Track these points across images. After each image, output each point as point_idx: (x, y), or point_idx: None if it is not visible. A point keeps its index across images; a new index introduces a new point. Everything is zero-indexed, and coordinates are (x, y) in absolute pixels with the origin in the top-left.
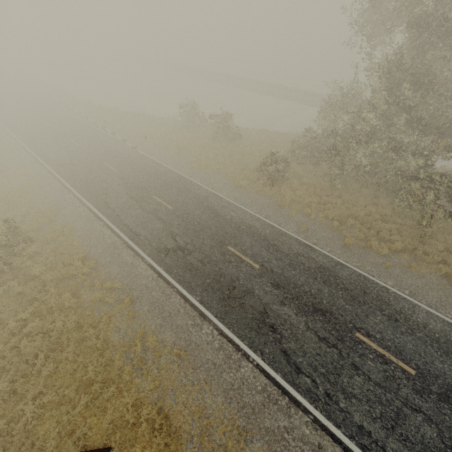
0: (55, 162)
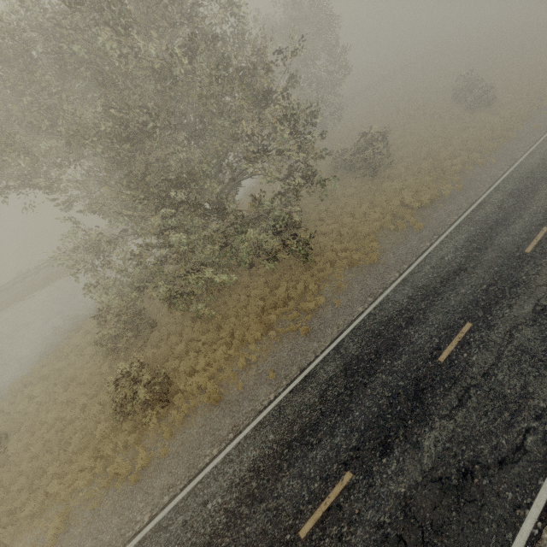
0: None
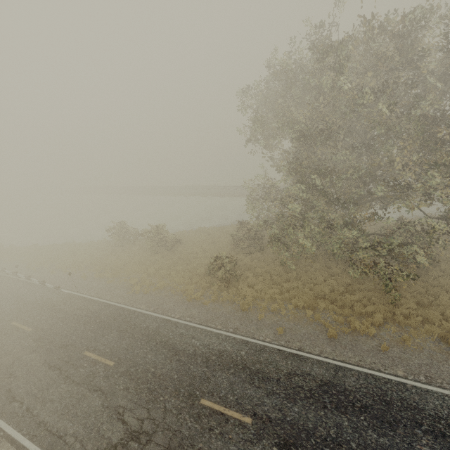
0: None
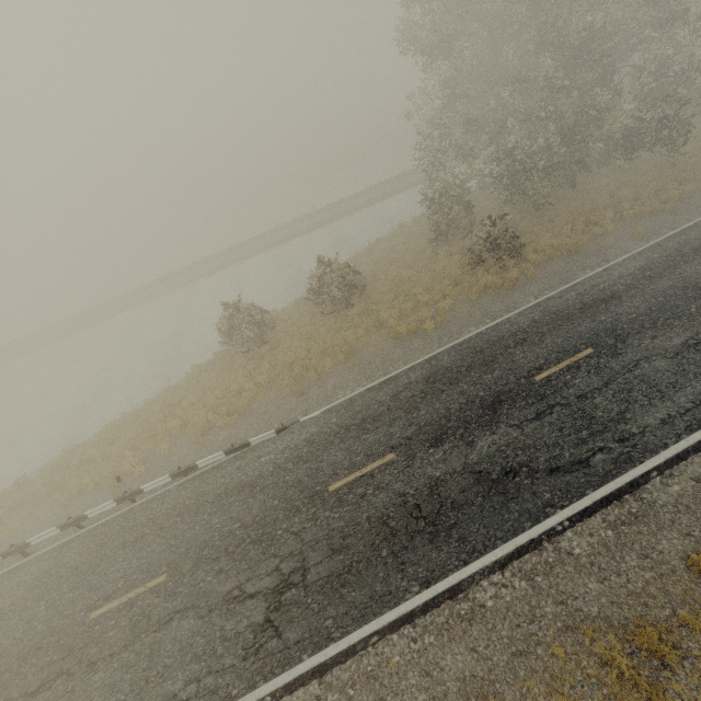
0: (224, 666)
